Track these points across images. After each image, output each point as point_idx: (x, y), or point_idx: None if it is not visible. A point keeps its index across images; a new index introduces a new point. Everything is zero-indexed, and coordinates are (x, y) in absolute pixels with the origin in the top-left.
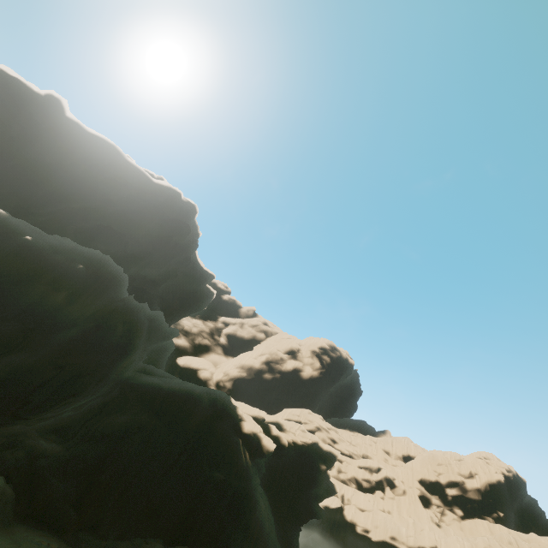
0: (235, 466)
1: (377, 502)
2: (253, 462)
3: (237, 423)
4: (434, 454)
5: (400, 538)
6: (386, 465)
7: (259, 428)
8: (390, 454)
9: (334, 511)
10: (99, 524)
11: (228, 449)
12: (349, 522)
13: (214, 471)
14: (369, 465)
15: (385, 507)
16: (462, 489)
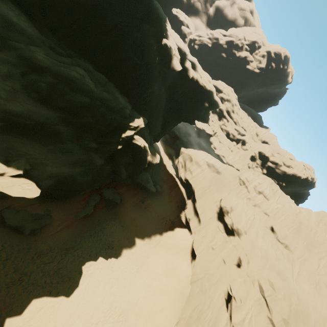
0: (146, 58)
1: (230, 144)
2: (160, 67)
3: (161, 37)
4: (281, 149)
5: (226, 158)
6: (251, 138)
7: (176, 54)
8: (258, 136)
9: (207, 134)
10: (57, 32)
11: (143, 44)
12: (210, 142)
13: (133, 54)
14: (240, 131)
15: (232, 148)
16: (277, 167)
